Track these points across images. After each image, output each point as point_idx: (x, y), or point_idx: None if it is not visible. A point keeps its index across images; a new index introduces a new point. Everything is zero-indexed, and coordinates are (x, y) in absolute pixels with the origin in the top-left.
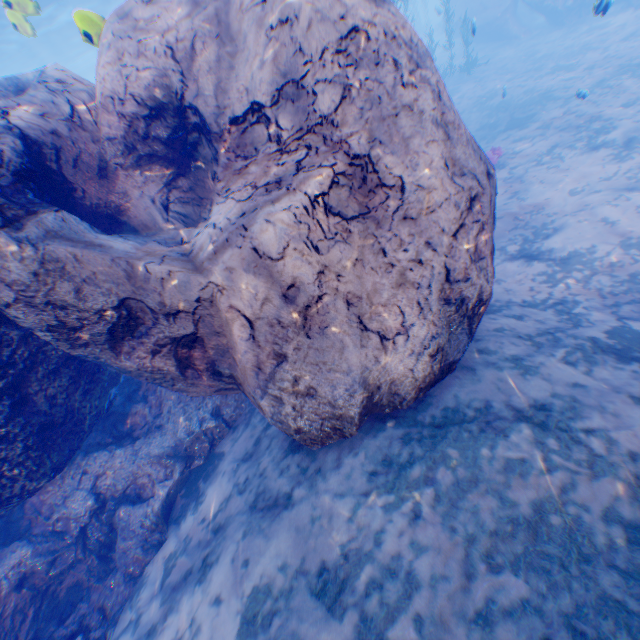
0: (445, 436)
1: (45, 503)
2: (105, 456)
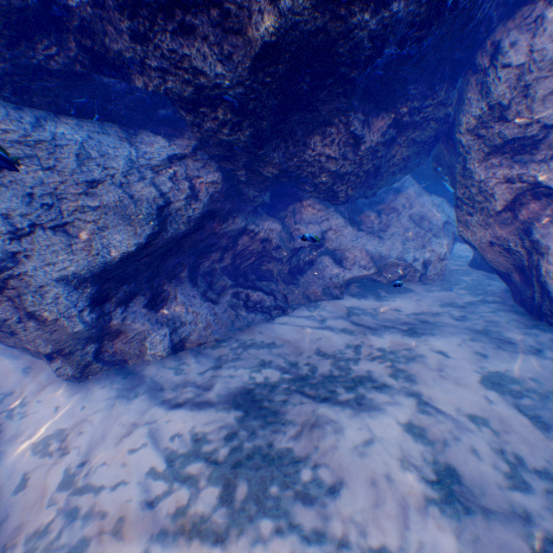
0: None
1: (300, 214)
2: (341, 222)
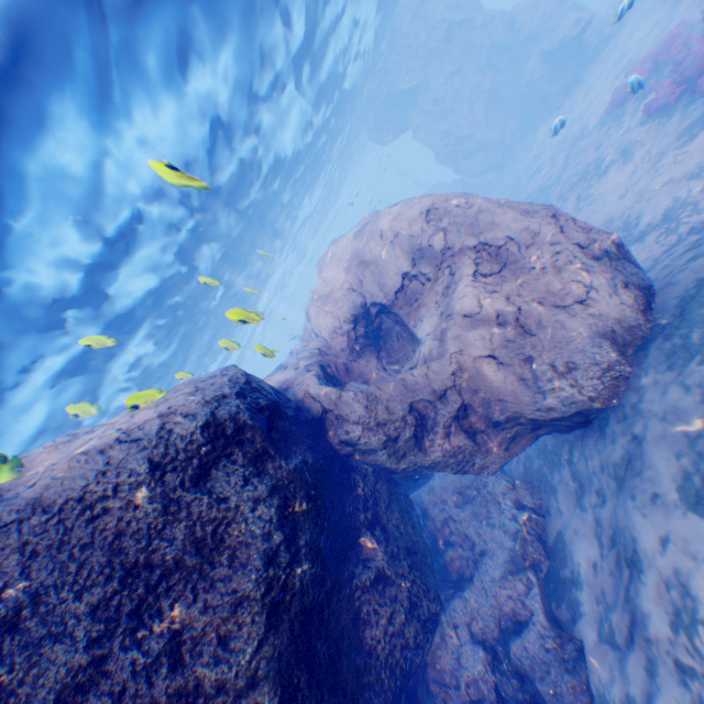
0: (691, 311)
1: (442, 671)
2: (458, 602)
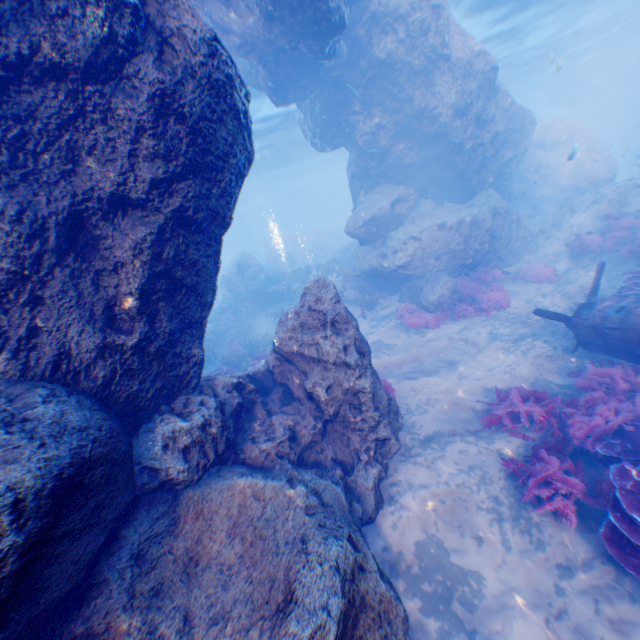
0: None
1: None
2: None
